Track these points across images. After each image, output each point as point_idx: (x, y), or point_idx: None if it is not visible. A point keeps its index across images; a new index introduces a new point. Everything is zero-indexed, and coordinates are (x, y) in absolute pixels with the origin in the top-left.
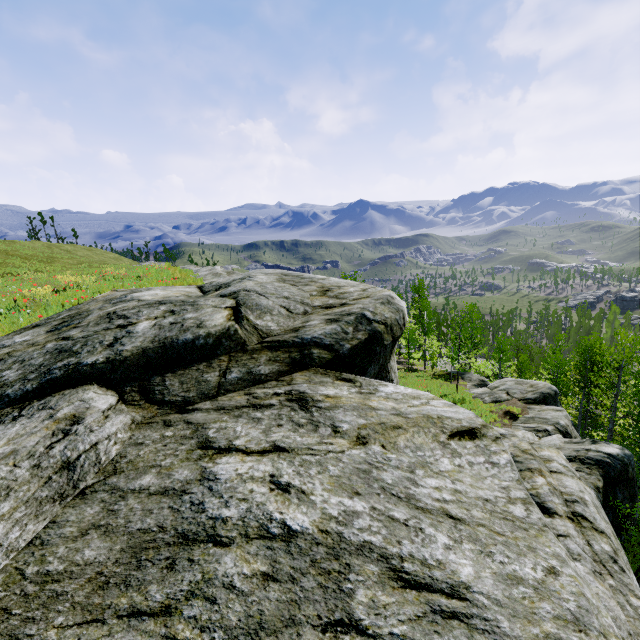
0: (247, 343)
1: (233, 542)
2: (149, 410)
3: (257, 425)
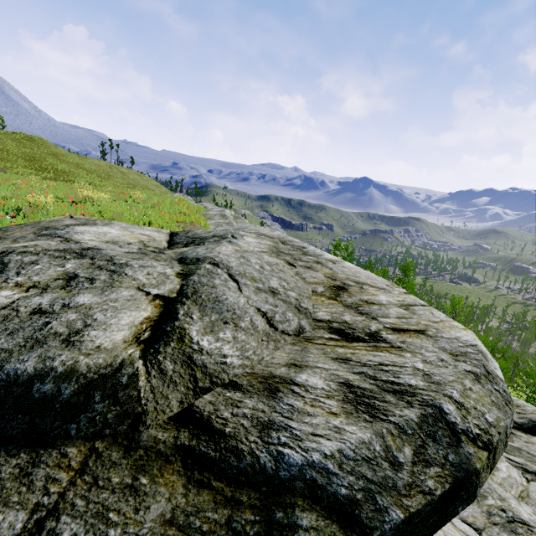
0: (147, 418)
1: None
2: None
3: None
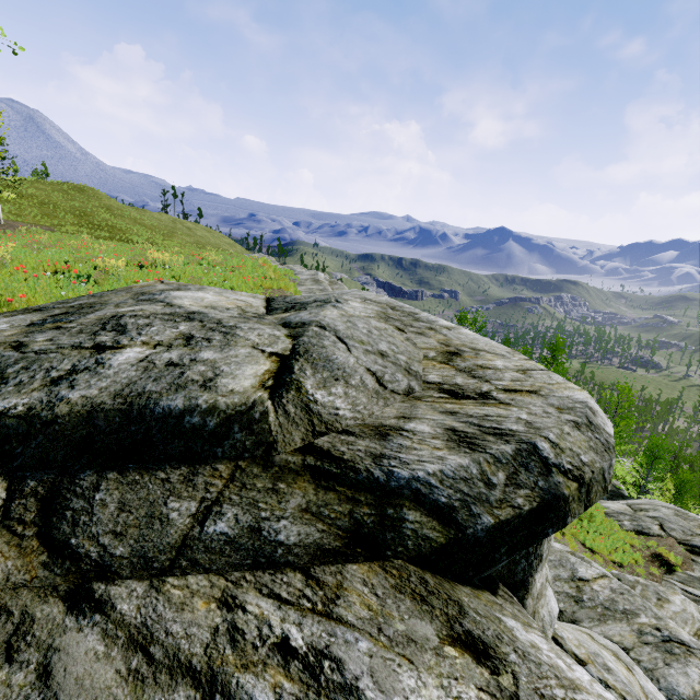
0: (278, 446)
1: None
2: (27, 561)
3: None
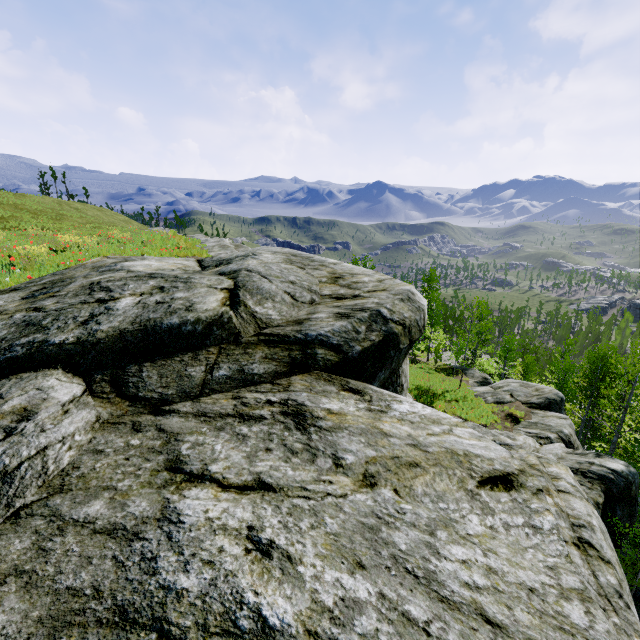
0: (242, 334)
1: (185, 637)
2: (119, 406)
3: (241, 445)
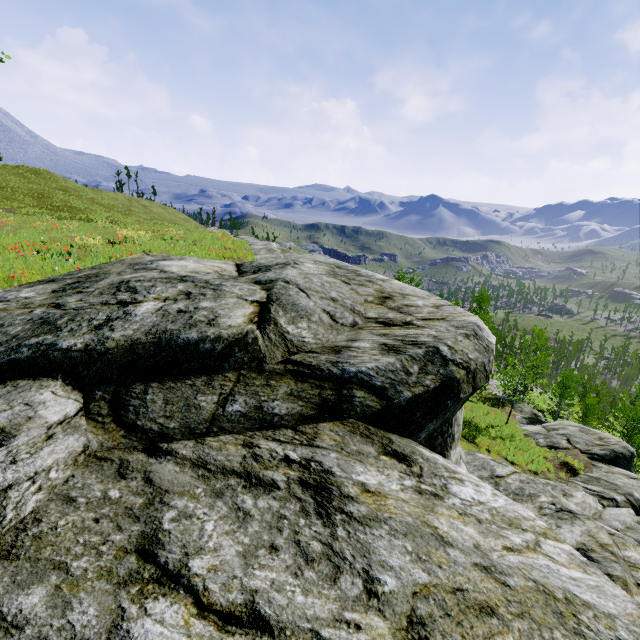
0: (266, 359)
1: None
2: (112, 435)
3: (238, 531)
